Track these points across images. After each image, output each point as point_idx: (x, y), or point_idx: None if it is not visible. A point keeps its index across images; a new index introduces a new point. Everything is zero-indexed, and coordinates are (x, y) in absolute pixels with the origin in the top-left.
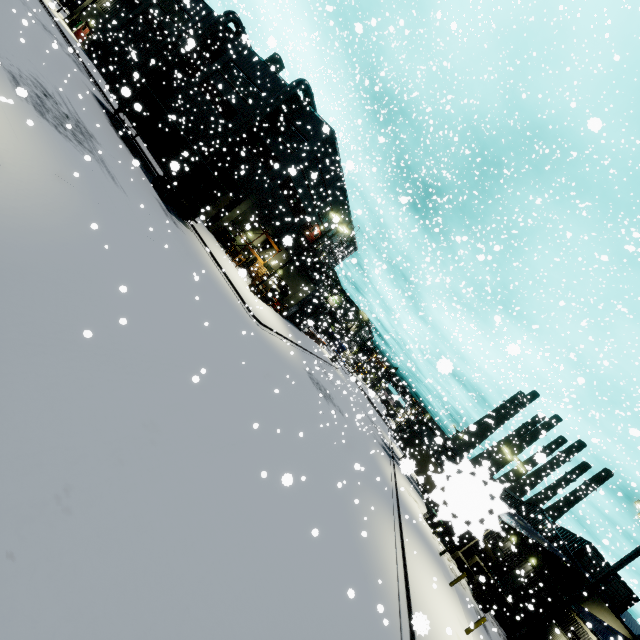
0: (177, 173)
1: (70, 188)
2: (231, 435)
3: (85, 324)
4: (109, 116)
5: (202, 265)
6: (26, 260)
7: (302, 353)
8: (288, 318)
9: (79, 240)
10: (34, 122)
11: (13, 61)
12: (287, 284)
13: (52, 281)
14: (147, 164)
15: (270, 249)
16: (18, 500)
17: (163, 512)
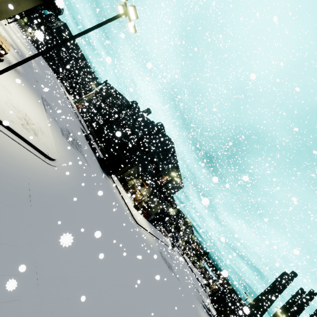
0: (109, 157)
1: (75, 168)
2: (127, 282)
3: (79, 224)
4: (85, 135)
5: (115, 195)
6: (65, 199)
7: (157, 241)
8: (150, 221)
9: (78, 189)
10: (66, 145)
11: (61, 123)
12: (150, 203)
13: (71, 207)
14: (96, 152)
15: (143, 187)
16: (63, 295)
17: (104, 314)
